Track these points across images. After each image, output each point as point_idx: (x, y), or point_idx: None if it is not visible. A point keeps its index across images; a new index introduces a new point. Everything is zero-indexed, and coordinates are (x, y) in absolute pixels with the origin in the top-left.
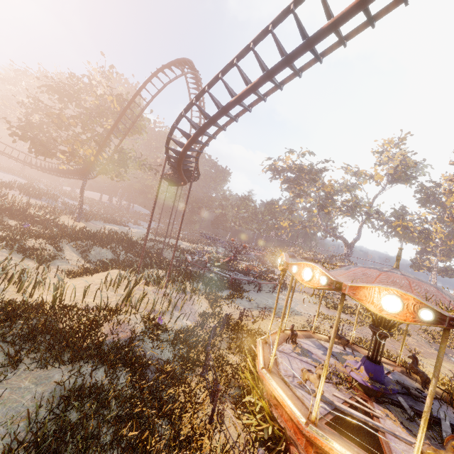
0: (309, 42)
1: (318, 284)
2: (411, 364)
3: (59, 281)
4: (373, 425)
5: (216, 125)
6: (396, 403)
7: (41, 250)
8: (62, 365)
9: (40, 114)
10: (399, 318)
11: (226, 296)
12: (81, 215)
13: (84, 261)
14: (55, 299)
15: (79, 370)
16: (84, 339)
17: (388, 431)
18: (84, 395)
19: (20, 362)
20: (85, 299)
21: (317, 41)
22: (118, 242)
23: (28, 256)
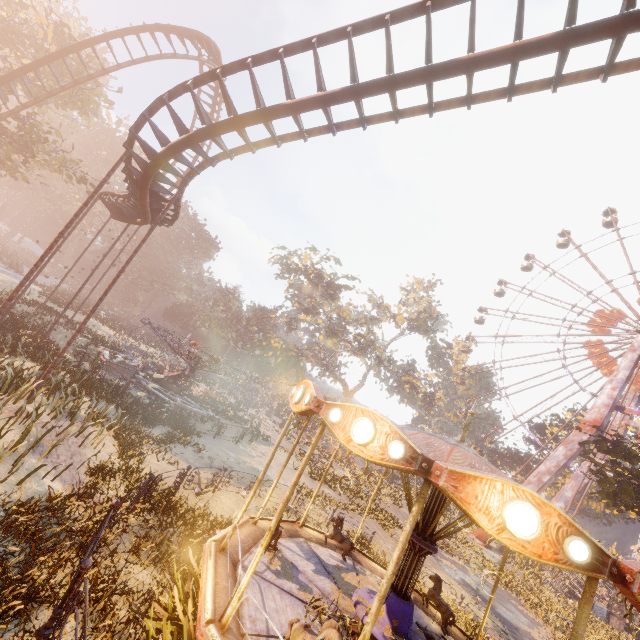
0: (435, 70)
1: (382, 455)
2: (432, 590)
3: None
4: None
5: (242, 133)
6: None
7: None
8: None
9: None
10: (530, 550)
11: (159, 437)
12: None
13: None
14: None
15: None
16: None
17: None
18: None
19: None
20: None
21: (445, 74)
22: None
23: None
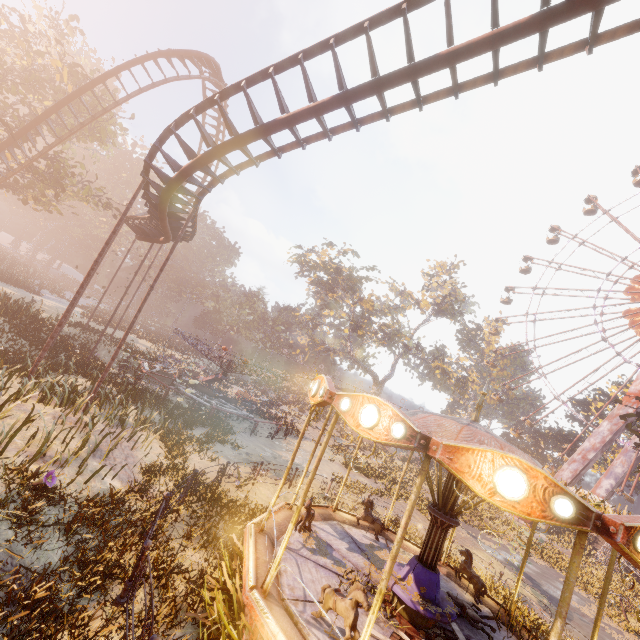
0: (417, 68)
1: (386, 436)
2: (463, 563)
3: None
4: None
5: (244, 150)
6: (450, 635)
7: None
8: None
9: None
10: (520, 509)
11: (199, 437)
12: None
13: None
14: None
15: None
16: None
17: None
18: None
19: None
20: None
21: (427, 70)
22: (5, 314)
23: None
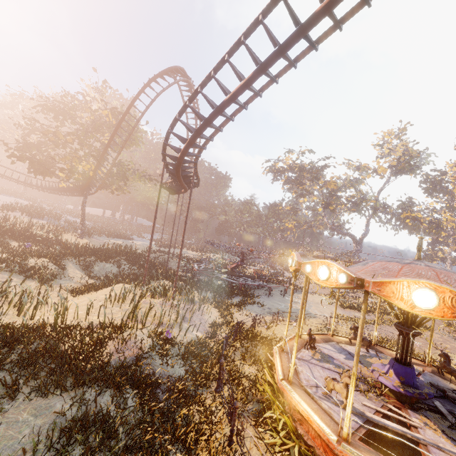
0: (303, 29)
1: (336, 283)
2: (442, 363)
3: (61, 300)
4: (412, 437)
5: (211, 126)
6: (433, 408)
7: (43, 269)
8: (64, 392)
9: (37, 134)
10: (435, 314)
11: (236, 303)
12: (84, 231)
13: (88, 277)
14: (56, 320)
15: (82, 396)
16: (87, 361)
17: (430, 443)
18: (87, 425)
19: (18, 391)
20: (89, 317)
21: (311, 26)
22: (122, 255)
23: (29, 276)
